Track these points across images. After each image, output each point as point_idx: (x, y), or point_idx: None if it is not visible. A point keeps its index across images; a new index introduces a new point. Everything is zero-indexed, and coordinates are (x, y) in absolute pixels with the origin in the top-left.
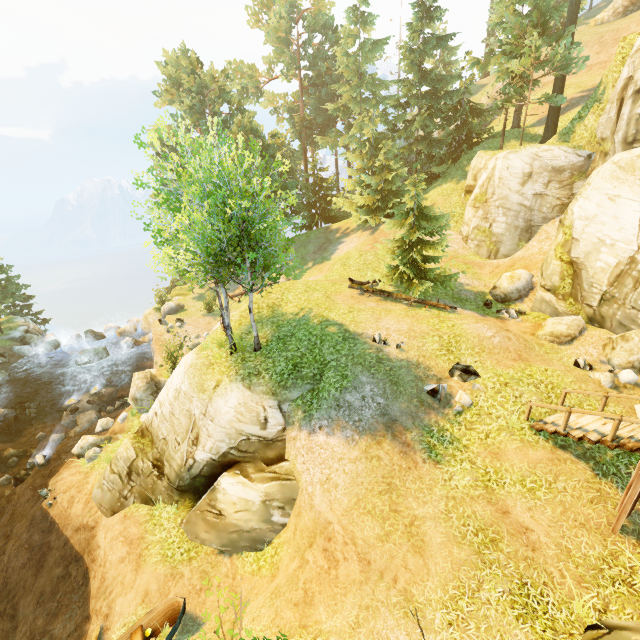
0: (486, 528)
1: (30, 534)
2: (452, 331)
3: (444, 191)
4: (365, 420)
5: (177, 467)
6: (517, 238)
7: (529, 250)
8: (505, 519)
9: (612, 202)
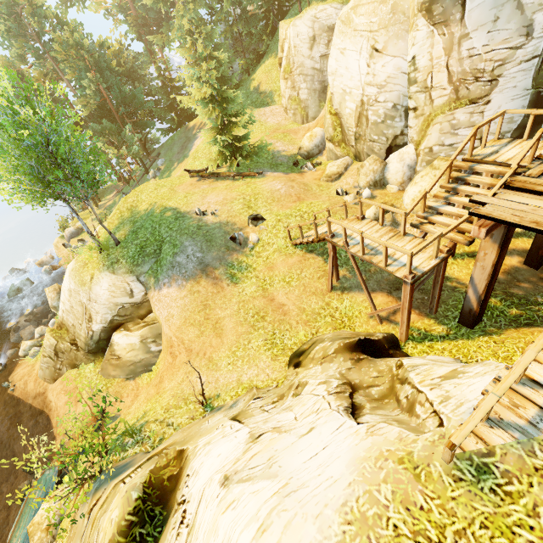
0: (259, 312)
1: (6, 411)
2: (253, 192)
3: (266, 68)
4: (189, 271)
5: (84, 339)
6: (317, 100)
7: None
8: (271, 303)
9: (343, 55)
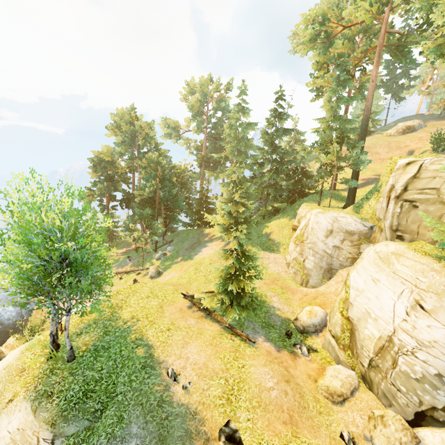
0: None
1: None
2: (239, 374)
3: (280, 224)
4: None
5: None
6: (321, 275)
7: (329, 288)
8: None
9: (374, 283)
